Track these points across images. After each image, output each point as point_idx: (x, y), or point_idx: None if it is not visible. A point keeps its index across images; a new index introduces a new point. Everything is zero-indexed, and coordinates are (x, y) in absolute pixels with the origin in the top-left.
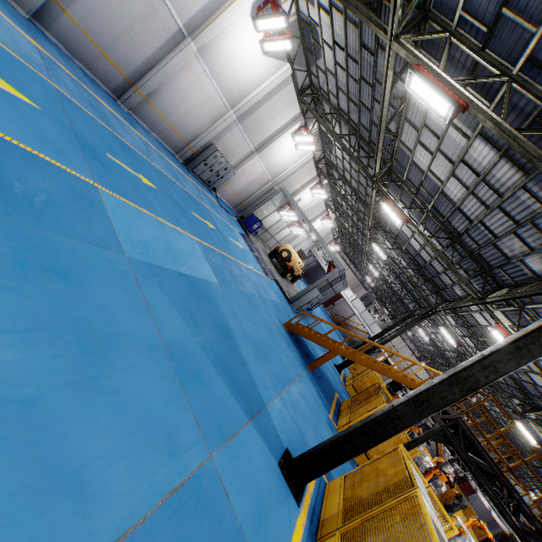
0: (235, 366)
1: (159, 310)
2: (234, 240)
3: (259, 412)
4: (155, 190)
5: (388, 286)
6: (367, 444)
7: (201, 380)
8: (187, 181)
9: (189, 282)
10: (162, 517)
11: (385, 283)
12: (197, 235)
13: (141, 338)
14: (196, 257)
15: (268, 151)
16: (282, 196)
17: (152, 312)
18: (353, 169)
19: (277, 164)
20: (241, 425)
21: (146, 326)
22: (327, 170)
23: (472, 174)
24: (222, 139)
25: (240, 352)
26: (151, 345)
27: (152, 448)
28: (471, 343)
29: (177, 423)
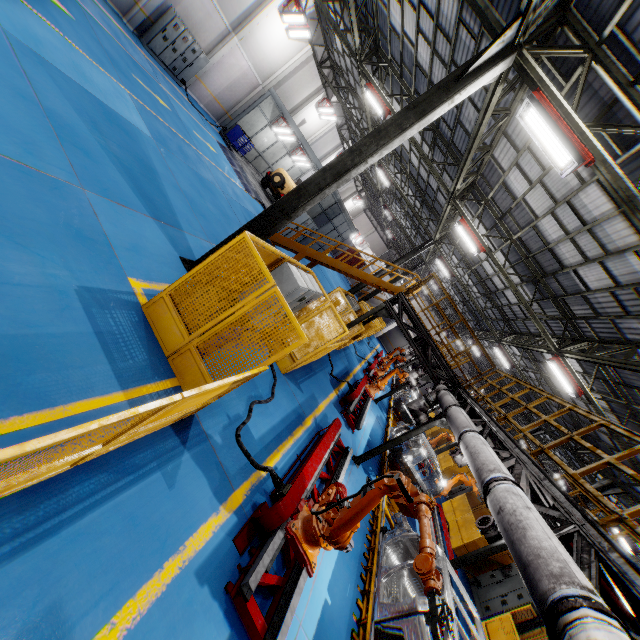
0: (148, 186)
1: (43, 87)
2: (202, 138)
3: (171, 226)
4: (70, 19)
5: (408, 241)
6: (254, 232)
7: (90, 157)
8: (136, 51)
9: (100, 105)
10: (6, 162)
11: (406, 238)
12: (133, 92)
13: (8, 81)
14: (121, 101)
15: (250, 34)
16: (273, 104)
17: (32, 81)
18: (354, 67)
19: (265, 59)
20: (138, 211)
21: (18, 81)
22: (335, 80)
23: (430, 20)
24: (183, 3)
25: (163, 188)
26: (22, 93)
27: (4, 132)
28: (470, 281)
29: (43, 147)
